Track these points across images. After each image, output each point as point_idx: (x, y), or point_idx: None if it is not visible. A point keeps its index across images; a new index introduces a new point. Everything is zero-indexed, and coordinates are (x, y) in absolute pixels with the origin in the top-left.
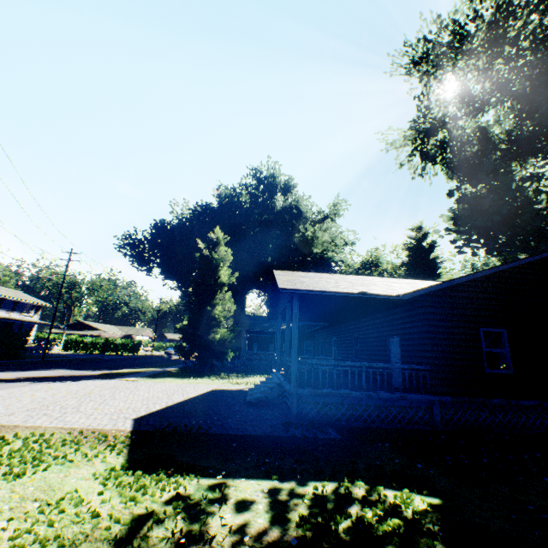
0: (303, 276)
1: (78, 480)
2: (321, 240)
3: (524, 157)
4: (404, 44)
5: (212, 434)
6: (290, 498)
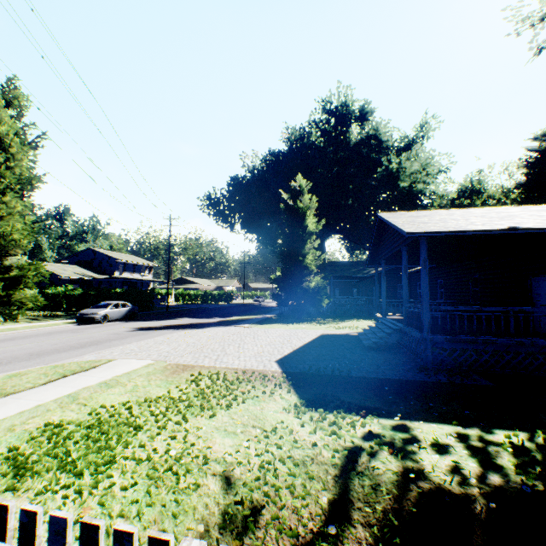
0: (417, 216)
1: (273, 413)
2: (409, 171)
3: None
4: None
5: (355, 377)
6: (486, 445)
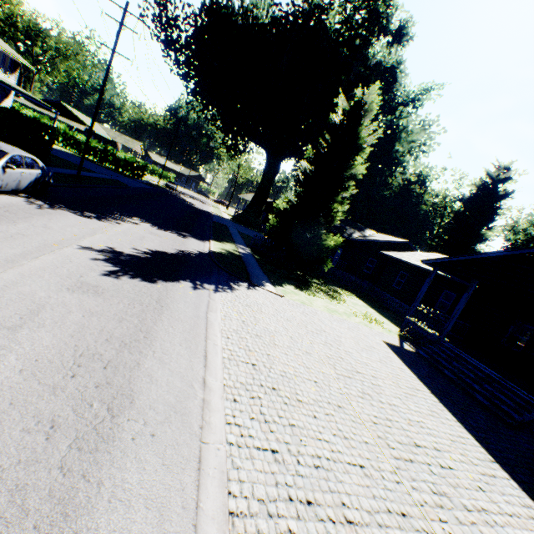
0: None
1: None
2: (412, 138)
3: None
4: None
5: None
6: None
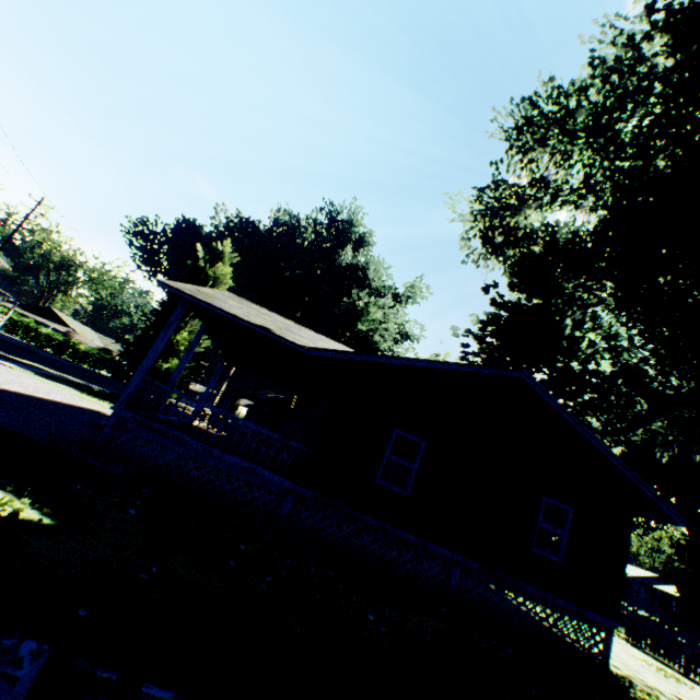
0: (248, 305)
1: None
2: (372, 316)
3: (575, 272)
4: (511, 100)
5: None
6: None
